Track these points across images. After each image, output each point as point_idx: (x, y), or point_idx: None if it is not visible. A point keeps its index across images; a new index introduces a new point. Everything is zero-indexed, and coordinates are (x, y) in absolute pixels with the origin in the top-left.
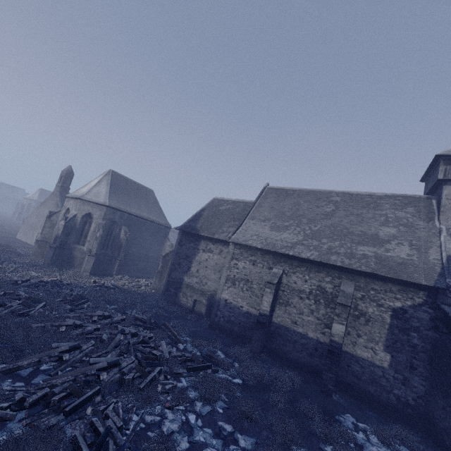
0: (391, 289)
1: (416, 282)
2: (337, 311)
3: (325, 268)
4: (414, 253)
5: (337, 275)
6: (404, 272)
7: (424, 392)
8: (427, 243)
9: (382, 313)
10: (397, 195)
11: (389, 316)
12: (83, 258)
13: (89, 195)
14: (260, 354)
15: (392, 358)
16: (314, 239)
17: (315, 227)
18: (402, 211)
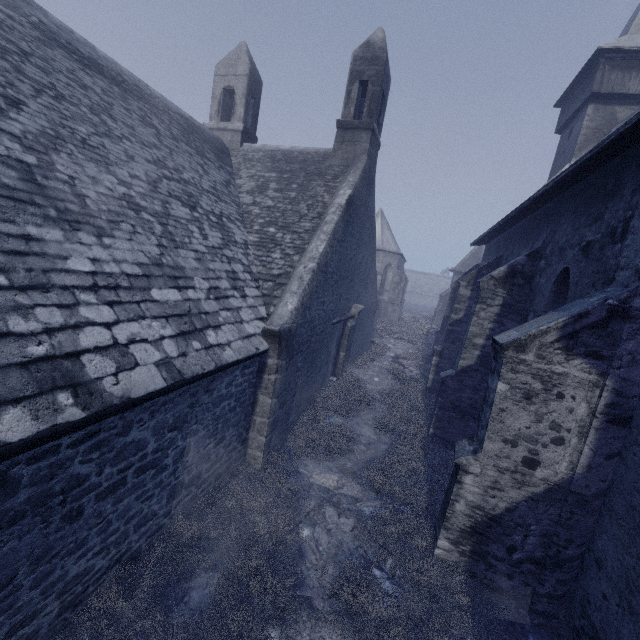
0: None
1: None
2: None
3: None
4: None
5: None
6: None
7: None
8: None
9: None
10: None
11: None
12: (386, 308)
13: (384, 245)
14: None
15: None
16: None
17: None
18: None
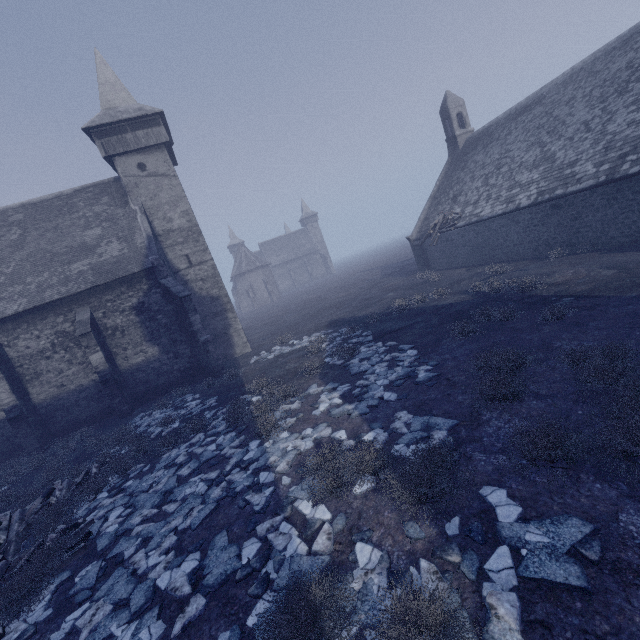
0: (122, 291)
1: (131, 273)
2: (84, 343)
3: (49, 309)
4: (124, 246)
5: (67, 309)
6: (120, 269)
7: (190, 352)
8: (131, 230)
9: (129, 317)
10: (86, 187)
11: (135, 315)
12: None
13: None
14: (45, 445)
15: (159, 346)
16: (16, 284)
17: (9, 269)
18: (99, 205)
